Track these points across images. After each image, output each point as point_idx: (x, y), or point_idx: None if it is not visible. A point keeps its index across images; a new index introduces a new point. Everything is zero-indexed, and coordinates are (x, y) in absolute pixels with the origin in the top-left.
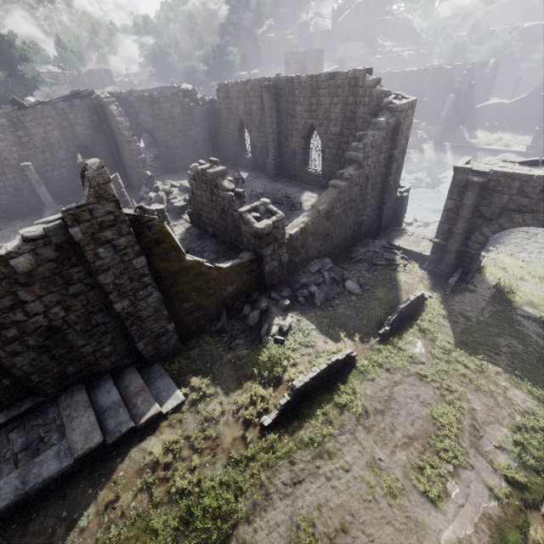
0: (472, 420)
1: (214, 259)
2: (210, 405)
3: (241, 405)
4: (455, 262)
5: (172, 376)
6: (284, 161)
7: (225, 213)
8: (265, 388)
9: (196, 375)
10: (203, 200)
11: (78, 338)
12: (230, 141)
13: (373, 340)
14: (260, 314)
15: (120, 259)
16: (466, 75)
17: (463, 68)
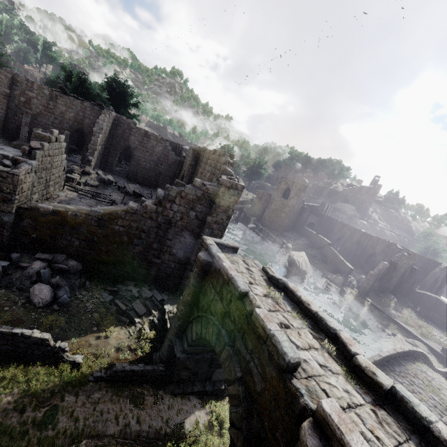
0: None
1: None
2: None
3: None
4: (168, 355)
5: None
6: None
7: None
8: None
9: None
10: None
11: None
12: None
13: None
14: None
15: None
16: (405, 255)
17: (419, 258)
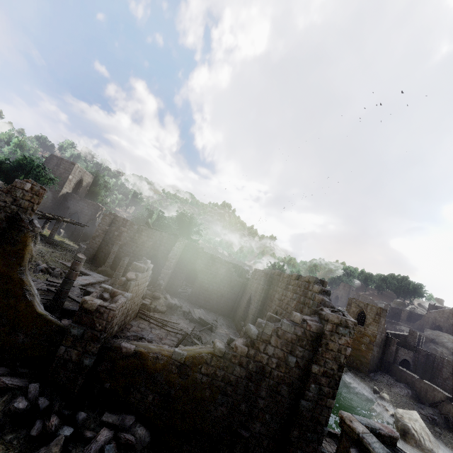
0: None
1: None
2: None
3: None
4: None
5: None
6: None
7: None
8: None
9: None
10: None
11: None
12: (241, 307)
13: None
14: None
15: None
16: None
17: None
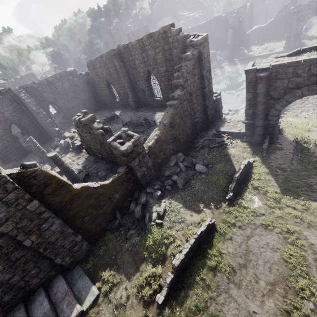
0: (314, 254)
1: (105, 175)
2: (118, 293)
3: (140, 286)
4: (263, 132)
5: (88, 273)
6: (139, 98)
7: (102, 144)
8: (155, 267)
9: (105, 268)
10: (88, 138)
11: (4, 275)
12: (105, 94)
13: (224, 205)
14: (142, 207)
15: (15, 209)
16: (235, 16)
17: (232, 13)
